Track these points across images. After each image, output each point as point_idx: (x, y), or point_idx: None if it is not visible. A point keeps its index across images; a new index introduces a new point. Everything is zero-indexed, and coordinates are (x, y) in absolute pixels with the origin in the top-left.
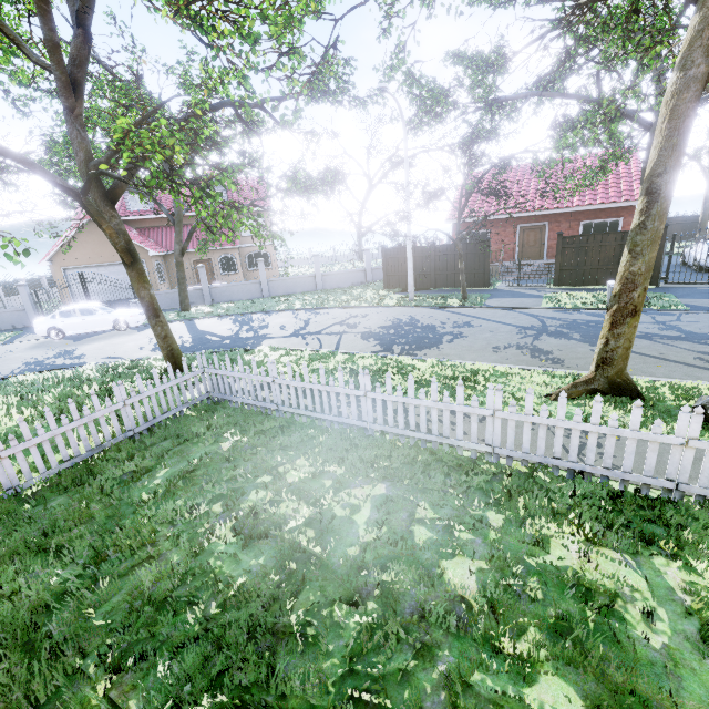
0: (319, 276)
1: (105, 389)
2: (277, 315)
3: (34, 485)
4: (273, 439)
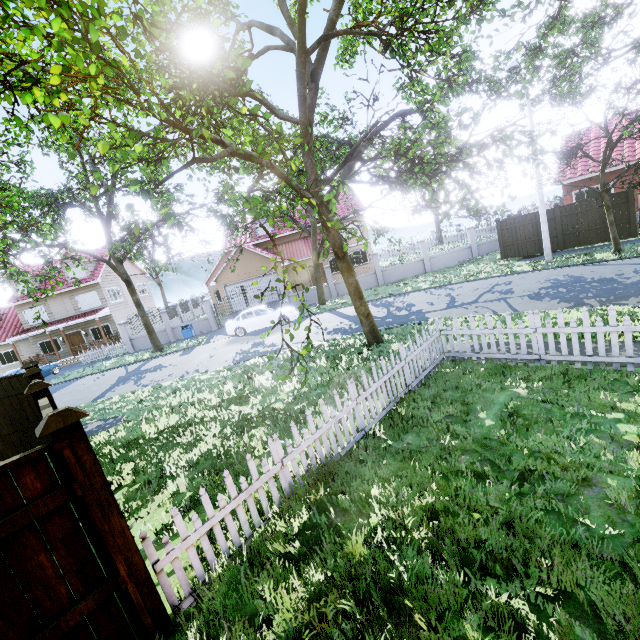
0: (427, 259)
1: (330, 362)
2: (410, 295)
3: (371, 428)
4: (570, 382)
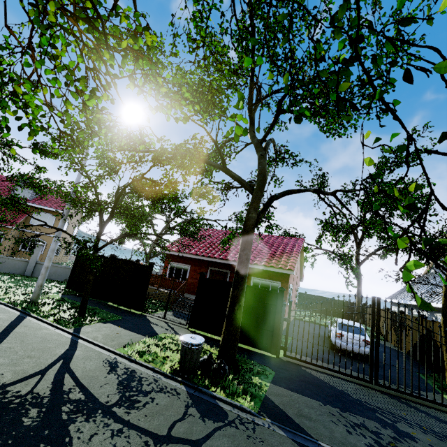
0: (33, 263)
1: None
2: None
3: None
4: None
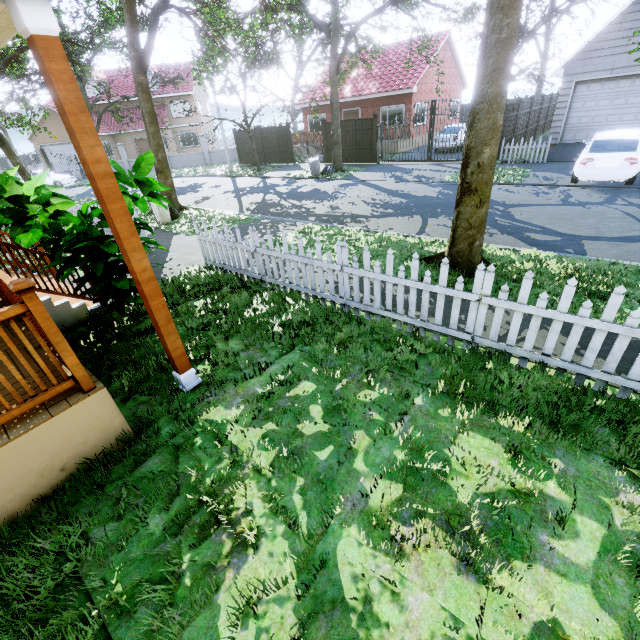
0: (207, 153)
1: None
2: None
3: None
4: None
